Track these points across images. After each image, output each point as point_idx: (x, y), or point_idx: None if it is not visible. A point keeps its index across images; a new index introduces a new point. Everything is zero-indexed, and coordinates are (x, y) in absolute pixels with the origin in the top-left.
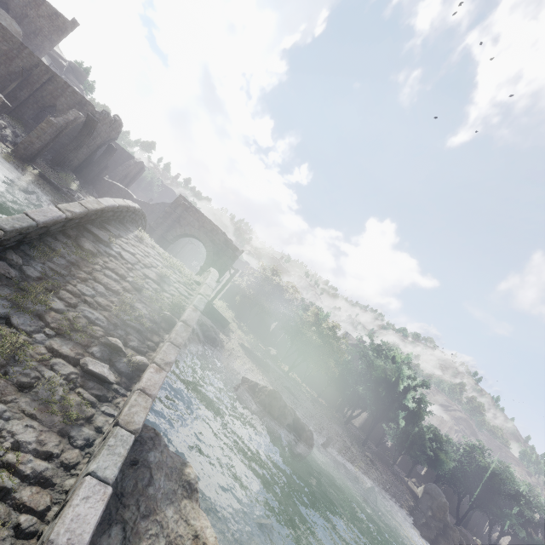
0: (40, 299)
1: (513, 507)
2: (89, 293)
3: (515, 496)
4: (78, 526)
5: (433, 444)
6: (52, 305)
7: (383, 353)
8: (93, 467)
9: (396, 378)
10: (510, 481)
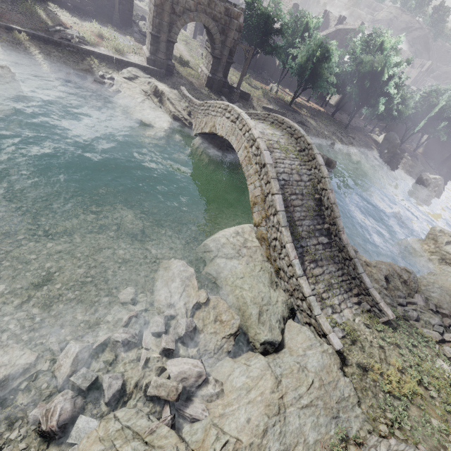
0: (299, 233)
1: (444, 122)
2: (299, 215)
3: (450, 118)
4: (369, 283)
5: (400, 108)
6: (300, 231)
7: (372, 42)
8: (360, 272)
9: (383, 70)
10: (450, 110)
